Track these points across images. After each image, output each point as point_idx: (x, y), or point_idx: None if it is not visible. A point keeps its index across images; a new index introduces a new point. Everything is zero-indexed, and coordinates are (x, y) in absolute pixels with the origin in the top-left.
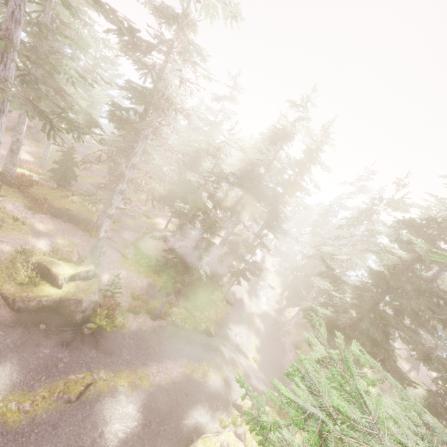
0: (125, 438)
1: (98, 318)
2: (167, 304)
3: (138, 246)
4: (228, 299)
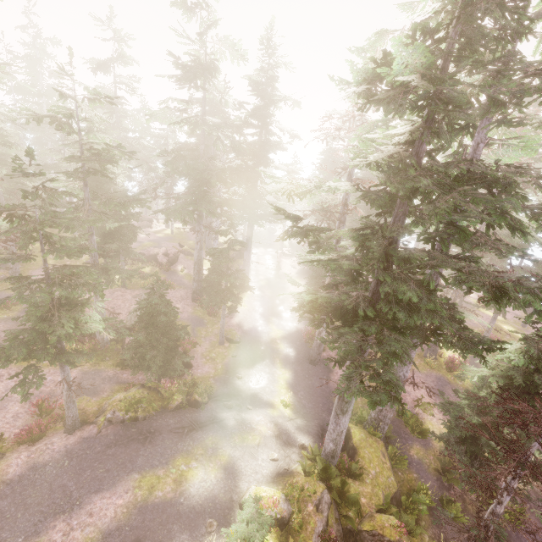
0: None
1: None
2: (121, 391)
3: None
4: (230, 338)
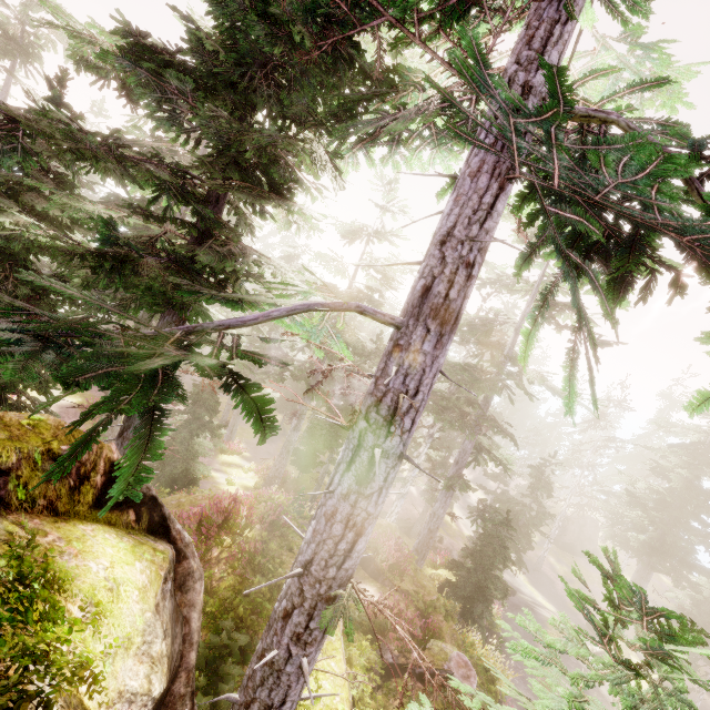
0: None
1: (496, 618)
2: None
3: (386, 513)
4: None
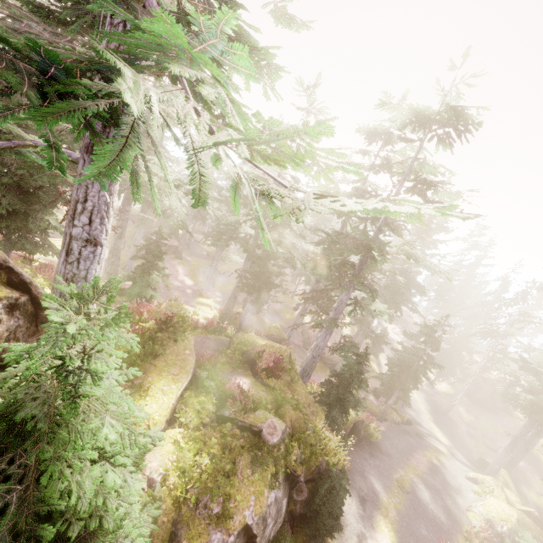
0: (441, 511)
1: (373, 431)
2: None
3: None
4: None
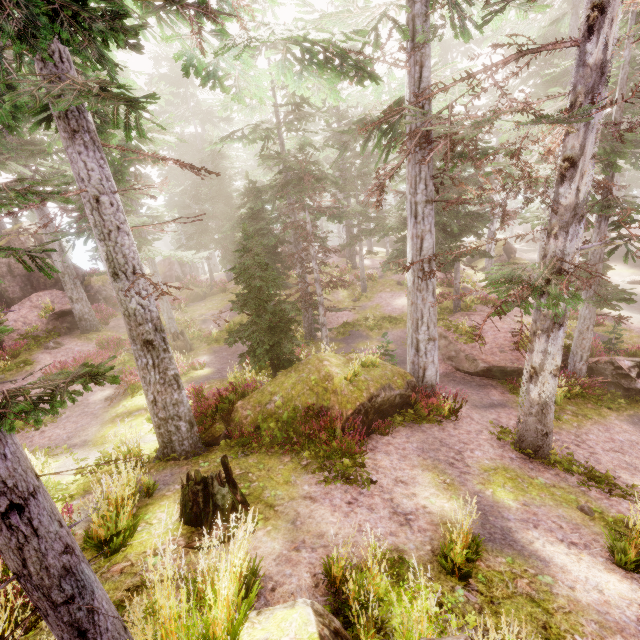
0: None
1: None
2: None
3: (497, 368)
4: None
